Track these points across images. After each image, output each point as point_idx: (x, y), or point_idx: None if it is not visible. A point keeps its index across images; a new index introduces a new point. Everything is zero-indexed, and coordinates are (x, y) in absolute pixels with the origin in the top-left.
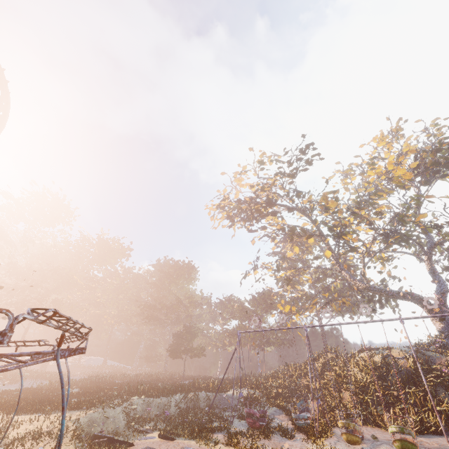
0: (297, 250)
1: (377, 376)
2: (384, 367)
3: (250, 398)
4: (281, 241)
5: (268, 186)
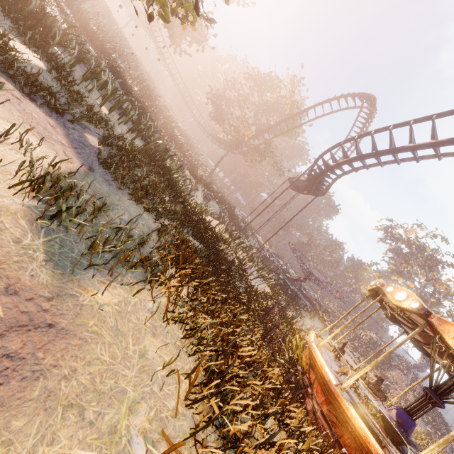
0: (400, 280)
1: (368, 341)
2: (373, 342)
3: (318, 300)
4: (396, 271)
5: (422, 248)
